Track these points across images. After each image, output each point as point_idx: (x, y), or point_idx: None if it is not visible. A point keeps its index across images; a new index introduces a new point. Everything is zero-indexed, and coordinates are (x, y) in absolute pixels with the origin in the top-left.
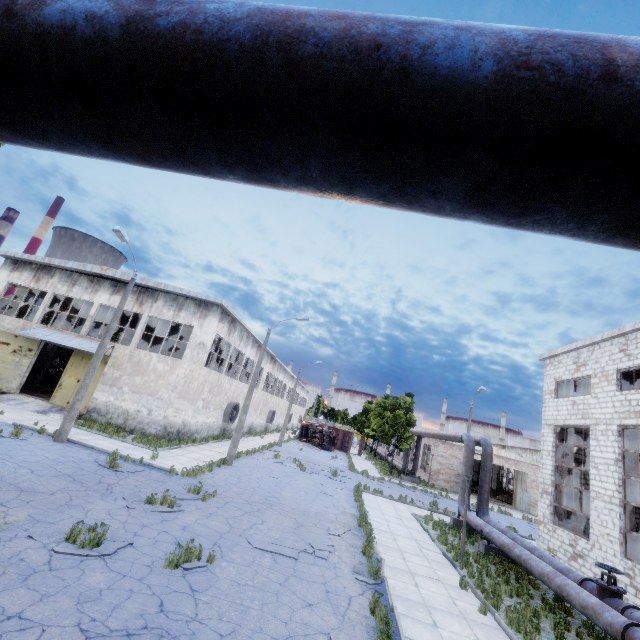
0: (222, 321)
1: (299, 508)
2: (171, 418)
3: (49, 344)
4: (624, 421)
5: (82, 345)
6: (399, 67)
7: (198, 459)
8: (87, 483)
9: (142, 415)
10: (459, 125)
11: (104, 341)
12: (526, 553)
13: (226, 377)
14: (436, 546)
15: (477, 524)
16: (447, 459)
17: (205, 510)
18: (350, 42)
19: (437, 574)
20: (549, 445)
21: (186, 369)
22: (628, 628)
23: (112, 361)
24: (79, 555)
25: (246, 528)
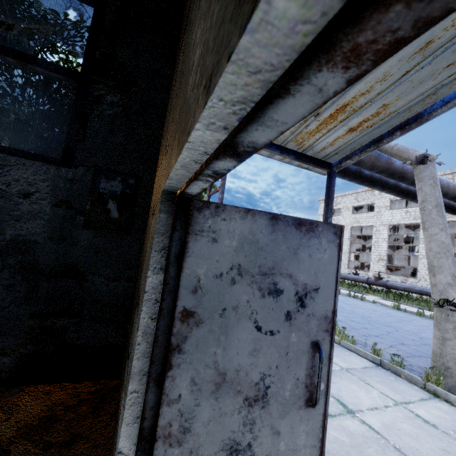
0: None
1: None
2: None
3: None
4: (353, 225)
5: None
6: (454, 207)
7: None
8: None
9: None
10: (454, 210)
11: None
12: None
13: None
14: None
15: None
16: None
17: None
18: (452, 205)
19: None
20: None
21: None
22: (368, 279)
23: None
24: None
25: None
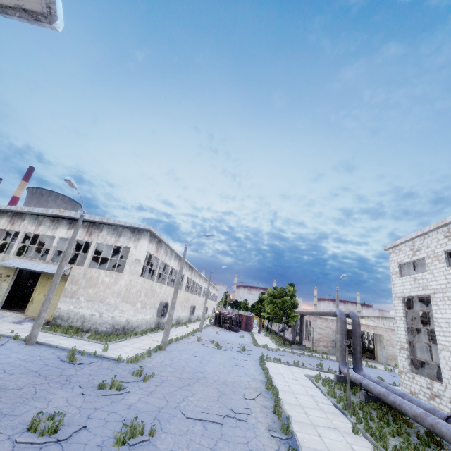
0: (151, 242)
1: (220, 379)
2: (117, 318)
3: (23, 270)
4: None
5: (47, 269)
6: None
7: (139, 348)
8: (50, 376)
9: (95, 318)
10: None
11: (62, 263)
12: (399, 399)
13: (157, 283)
14: (328, 399)
15: (356, 378)
16: (324, 330)
17: (146, 389)
18: None
19: (333, 423)
20: (400, 312)
21: (126, 280)
22: None
23: (70, 279)
24: (38, 443)
25: (179, 401)
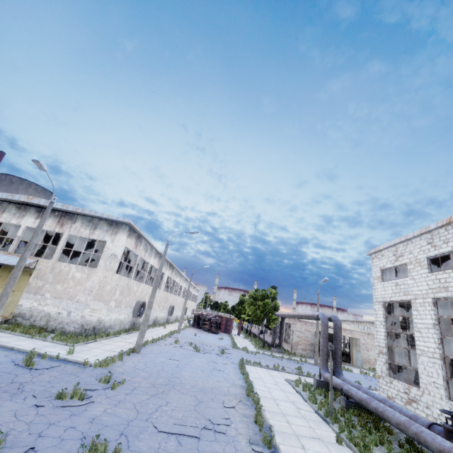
0: (130, 237)
1: (197, 385)
2: (87, 317)
3: None
4: (437, 295)
5: (9, 260)
6: None
7: (111, 350)
8: None
9: (62, 316)
10: None
11: (24, 254)
12: (382, 405)
13: (134, 281)
14: (309, 406)
15: (337, 383)
16: (303, 333)
17: (114, 398)
18: None
19: (316, 433)
20: (381, 317)
21: (100, 276)
22: None
23: (36, 273)
24: None
25: (152, 412)
